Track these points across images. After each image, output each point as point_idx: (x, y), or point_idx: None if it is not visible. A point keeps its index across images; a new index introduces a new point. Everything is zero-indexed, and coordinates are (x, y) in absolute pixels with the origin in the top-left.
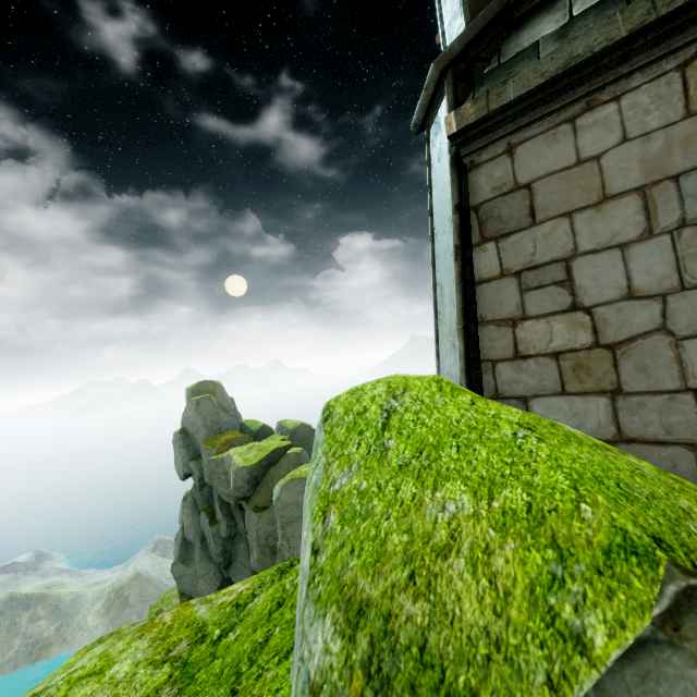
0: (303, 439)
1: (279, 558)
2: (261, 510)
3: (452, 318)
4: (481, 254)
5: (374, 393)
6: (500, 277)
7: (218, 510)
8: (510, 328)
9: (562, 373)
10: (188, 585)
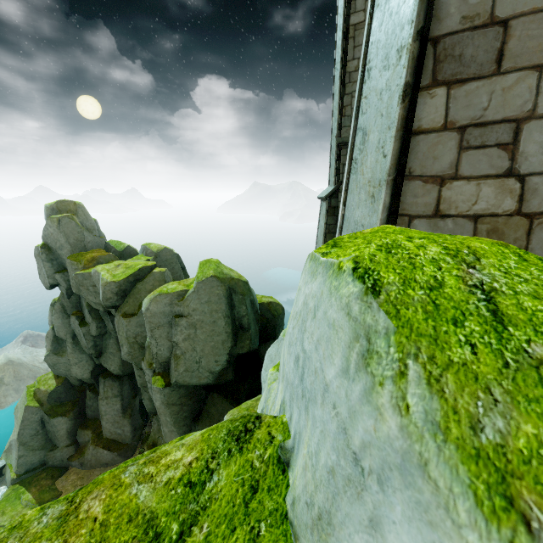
0: (166, 260)
1: (147, 352)
2: (130, 316)
3: (377, 168)
4: (428, 99)
5: (431, 256)
6: (442, 129)
7: (87, 314)
8: (437, 186)
9: (476, 235)
10: (63, 370)
